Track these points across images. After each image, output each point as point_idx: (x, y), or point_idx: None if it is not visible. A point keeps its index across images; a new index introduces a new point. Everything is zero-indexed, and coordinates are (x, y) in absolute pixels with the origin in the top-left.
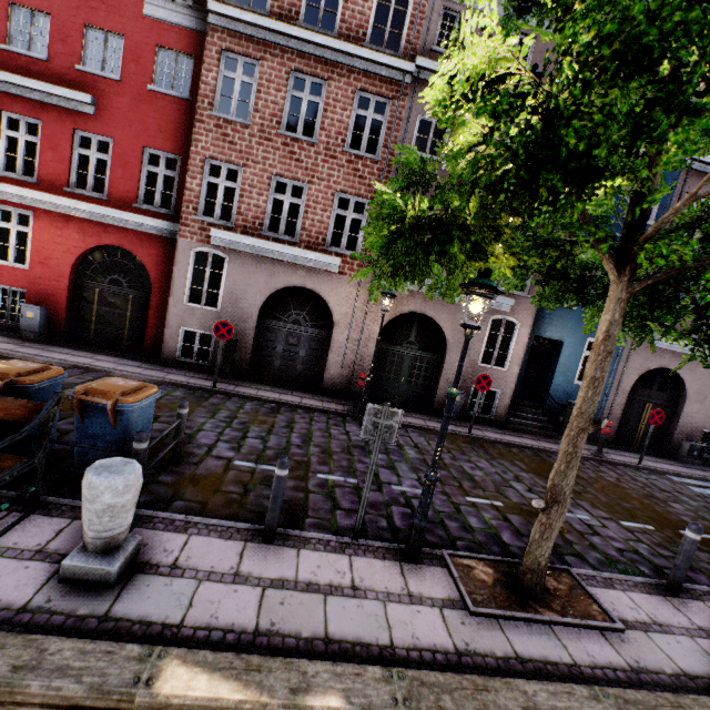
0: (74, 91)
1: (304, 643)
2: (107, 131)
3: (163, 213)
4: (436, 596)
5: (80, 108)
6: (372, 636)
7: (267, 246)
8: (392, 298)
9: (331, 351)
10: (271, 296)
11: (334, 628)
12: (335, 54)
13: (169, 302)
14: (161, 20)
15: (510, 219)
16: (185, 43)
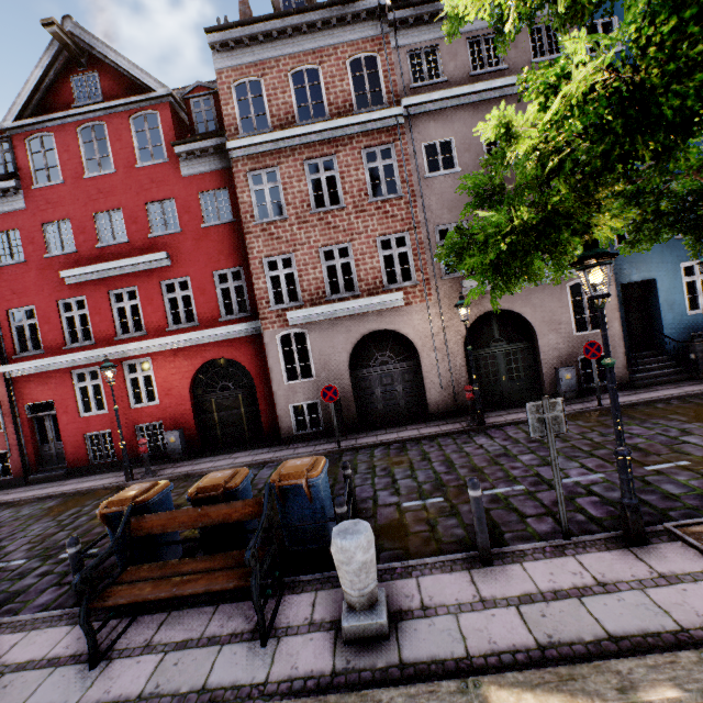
0: (153, 254)
1: (593, 647)
2: (183, 272)
3: (243, 317)
4: (691, 570)
5: (160, 264)
6: (654, 624)
7: (336, 308)
8: (467, 307)
9: (425, 377)
10: (353, 349)
11: (611, 626)
12: (334, 132)
13: (272, 387)
14: (195, 174)
15: (609, 188)
16: (218, 181)
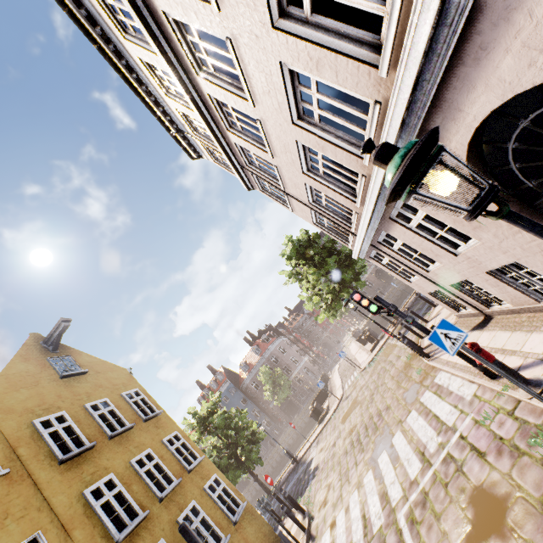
0: None
1: None
2: None
3: None
4: None
5: None
6: None
7: None
8: None
9: None
10: None
11: None
12: None
13: None
14: None
15: None
16: None
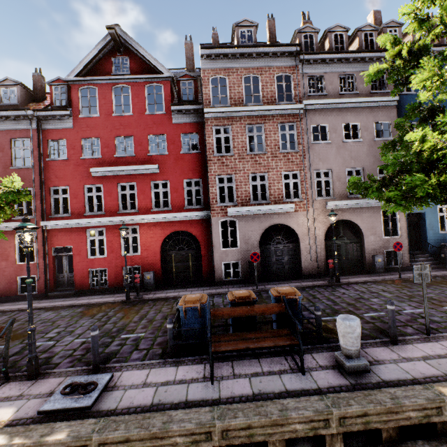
0: (150, 165)
1: None
2: (165, 178)
3: (199, 208)
4: None
5: (152, 171)
6: None
7: (257, 209)
8: (335, 216)
9: (301, 253)
10: (262, 233)
11: None
12: (264, 112)
13: (213, 251)
14: (180, 123)
15: None
16: (193, 129)
